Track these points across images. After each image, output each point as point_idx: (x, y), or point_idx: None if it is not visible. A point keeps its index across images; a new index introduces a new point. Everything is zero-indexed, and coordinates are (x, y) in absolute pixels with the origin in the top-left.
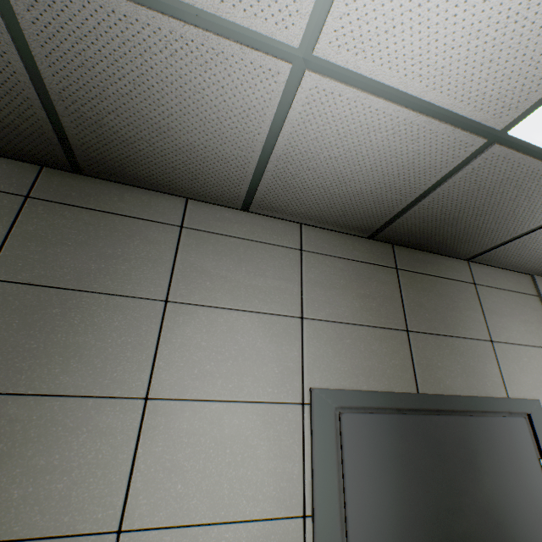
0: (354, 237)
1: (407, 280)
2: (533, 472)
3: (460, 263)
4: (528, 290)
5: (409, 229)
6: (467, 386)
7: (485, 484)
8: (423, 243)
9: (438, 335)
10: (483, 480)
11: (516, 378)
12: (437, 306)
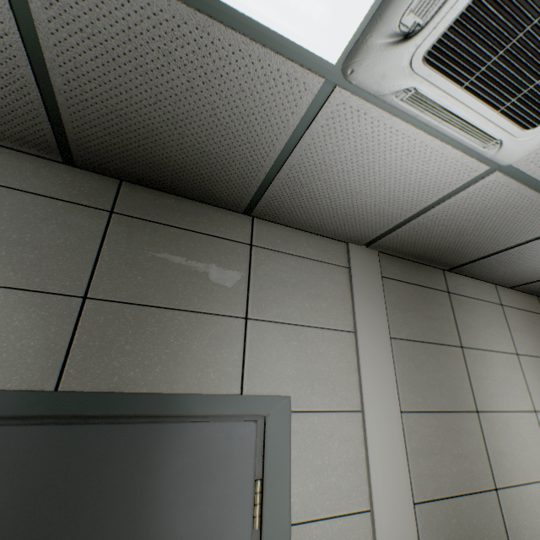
0: (45, 161)
1: (126, 229)
2: (236, 500)
3: (238, 218)
4: (336, 260)
5: (106, 148)
6: (171, 379)
7: (128, 530)
8: (159, 179)
9: (148, 307)
10: (126, 524)
11: (268, 368)
12: (167, 268)
